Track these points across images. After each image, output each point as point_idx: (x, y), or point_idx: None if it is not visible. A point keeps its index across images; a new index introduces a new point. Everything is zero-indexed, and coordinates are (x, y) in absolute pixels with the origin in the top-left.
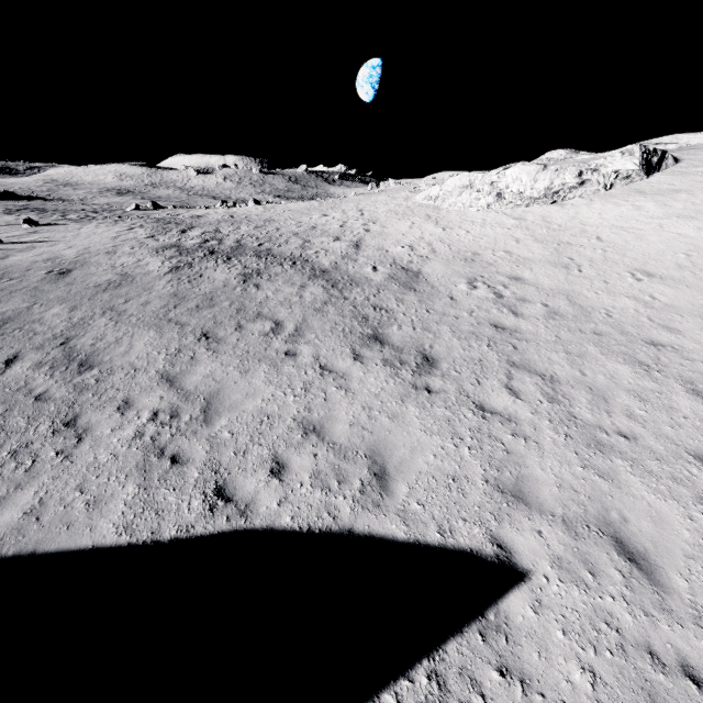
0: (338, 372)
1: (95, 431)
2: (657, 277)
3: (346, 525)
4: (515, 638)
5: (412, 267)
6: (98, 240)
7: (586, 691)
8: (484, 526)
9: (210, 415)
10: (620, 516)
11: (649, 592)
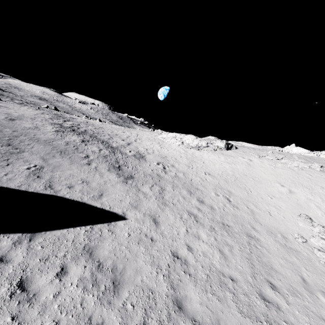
0: (101, 172)
1: (14, 164)
2: (211, 175)
3: (84, 201)
4: (116, 227)
5: (143, 154)
6: (28, 113)
7: (126, 236)
8: (122, 210)
9: (54, 170)
10: (158, 216)
11: (154, 227)
